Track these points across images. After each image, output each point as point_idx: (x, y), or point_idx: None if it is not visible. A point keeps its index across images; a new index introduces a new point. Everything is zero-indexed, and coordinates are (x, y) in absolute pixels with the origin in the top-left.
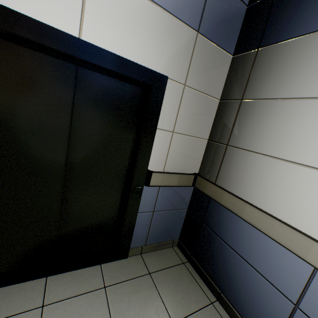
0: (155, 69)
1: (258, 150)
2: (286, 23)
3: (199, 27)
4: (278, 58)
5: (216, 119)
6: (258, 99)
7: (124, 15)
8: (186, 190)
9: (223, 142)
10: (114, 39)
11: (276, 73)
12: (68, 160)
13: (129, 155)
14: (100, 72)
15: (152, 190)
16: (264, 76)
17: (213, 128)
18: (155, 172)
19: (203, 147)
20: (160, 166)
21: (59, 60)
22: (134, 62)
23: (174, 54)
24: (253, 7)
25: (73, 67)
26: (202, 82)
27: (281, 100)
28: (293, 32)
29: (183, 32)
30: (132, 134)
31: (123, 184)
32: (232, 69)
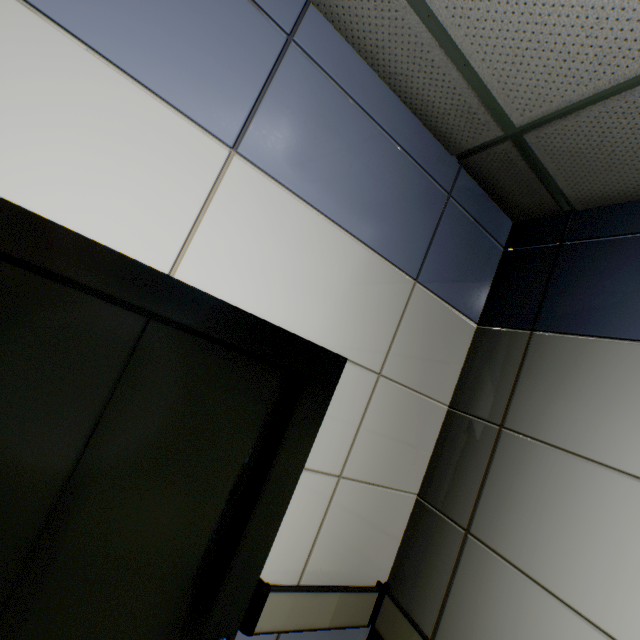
0: (323, 340)
1: (553, 585)
2: (588, 303)
3: (420, 272)
4: (579, 366)
5: (439, 449)
6: (542, 441)
7: (278, 242)
8: (351, 633)
9: (458, 520)
10: (246, 280)
11: (579, 397)
12: (40, 544)
13: (218, 528)
14: (199, 336)
15: (258, 639)
16: (552, 393)
17: (432, 470)
18: (278, 588)
19: (405, 512)
20: (294, 567)
21: (111, 304)
22: (280, 328)
23: (365, 315)
24: (515, 253)
25: (139, 320)
26: (417, 370)
27: (601, 468)
28: (606, 325)
29: (388, 278)
30: (240, 472)
31: (182, 613)
32: (476, 350)
